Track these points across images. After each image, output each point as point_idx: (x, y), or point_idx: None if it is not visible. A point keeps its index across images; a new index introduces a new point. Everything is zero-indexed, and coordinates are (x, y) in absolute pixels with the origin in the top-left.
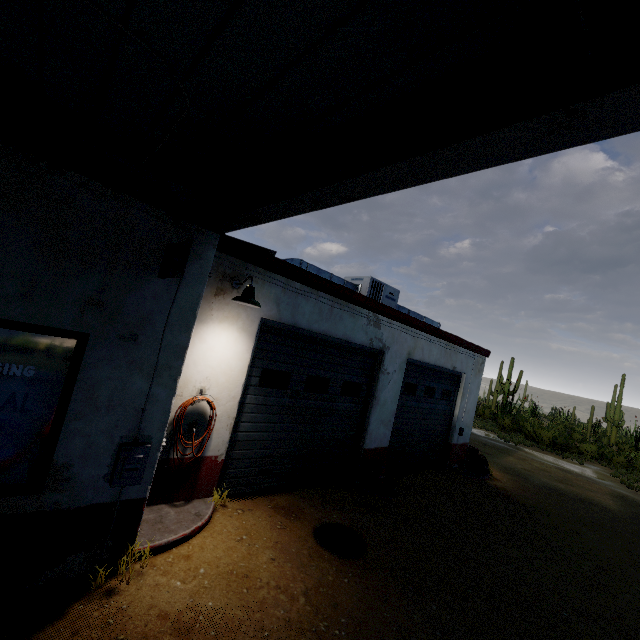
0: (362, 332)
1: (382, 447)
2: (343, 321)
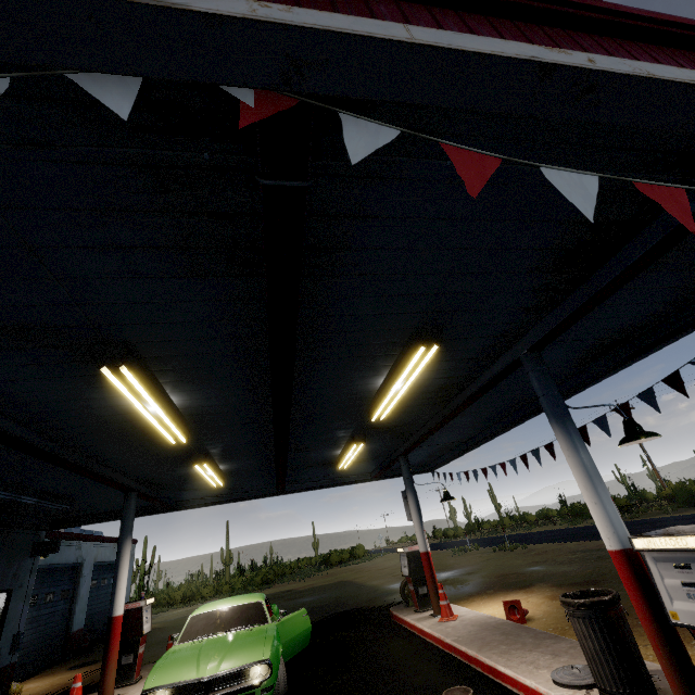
0: (74, 555)
1: (81, 628)
2: (66, 552)
